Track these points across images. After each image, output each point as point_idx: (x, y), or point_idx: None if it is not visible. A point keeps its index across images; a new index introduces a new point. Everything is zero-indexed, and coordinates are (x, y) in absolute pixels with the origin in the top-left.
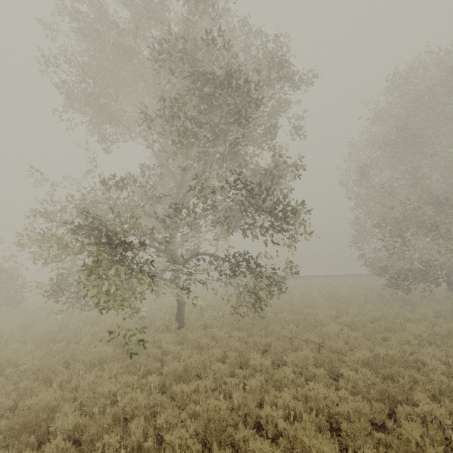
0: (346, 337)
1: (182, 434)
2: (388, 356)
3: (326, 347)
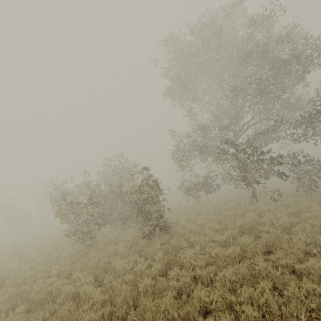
0: None
1: None
2: None
3: None
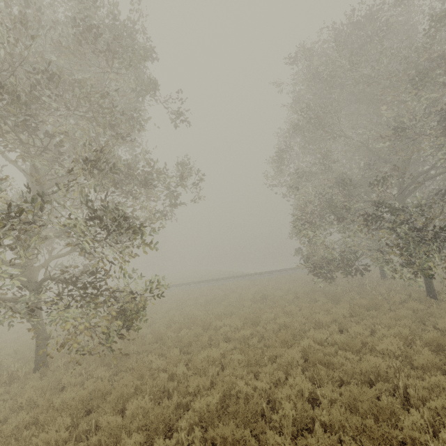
0: (229, 361)
1: None
2: (248, 394)
3: (181, 388)
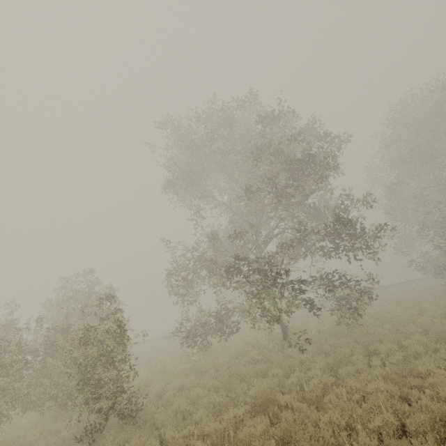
0: (440, 325)
1: (378, 384)
2: None
3: (431, 332)
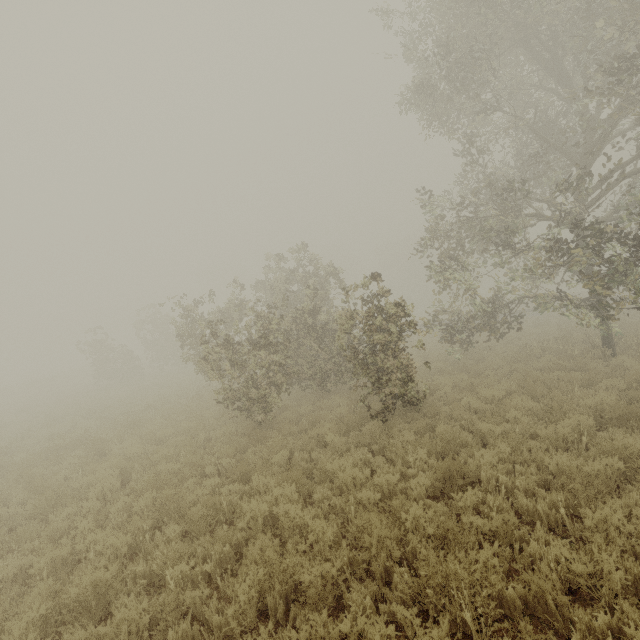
0: None
1: None
2: None
3: None
